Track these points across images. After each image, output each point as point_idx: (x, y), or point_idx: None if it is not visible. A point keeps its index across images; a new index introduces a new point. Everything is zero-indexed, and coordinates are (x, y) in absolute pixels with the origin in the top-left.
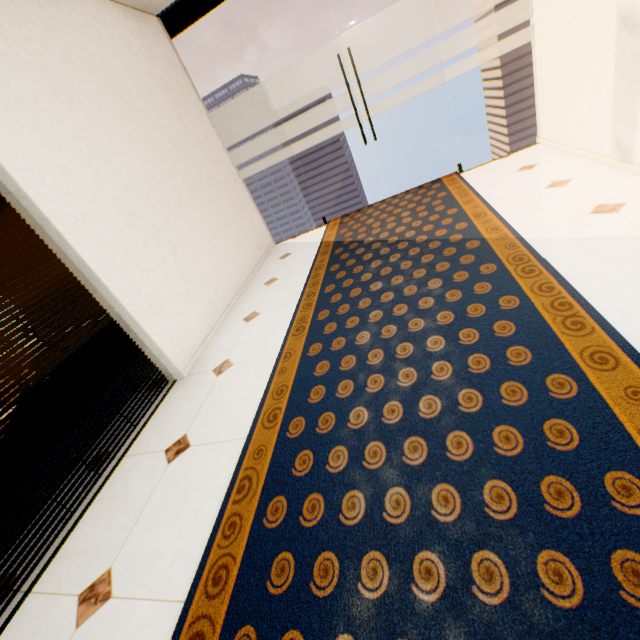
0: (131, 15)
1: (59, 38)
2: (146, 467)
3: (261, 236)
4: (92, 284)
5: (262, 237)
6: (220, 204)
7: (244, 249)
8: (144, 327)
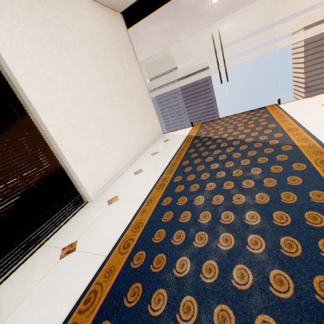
0: (106, 10)
1: (63, 14)
2: (48, 257)
3: (156, 128)
4: (50, 141)
5: (156, 129)
6: (135, 108)
7: (144, 134)
8: (74, 169)
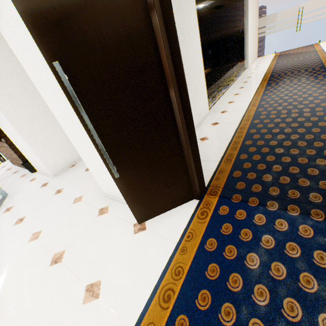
0: None
1: (253, 3)
2: (250, 71)
3: (256, 54)
4: (246, 46)
5: (256, 54)
6: (255, 41)
7: (254, 54)
8: (248, 56)
